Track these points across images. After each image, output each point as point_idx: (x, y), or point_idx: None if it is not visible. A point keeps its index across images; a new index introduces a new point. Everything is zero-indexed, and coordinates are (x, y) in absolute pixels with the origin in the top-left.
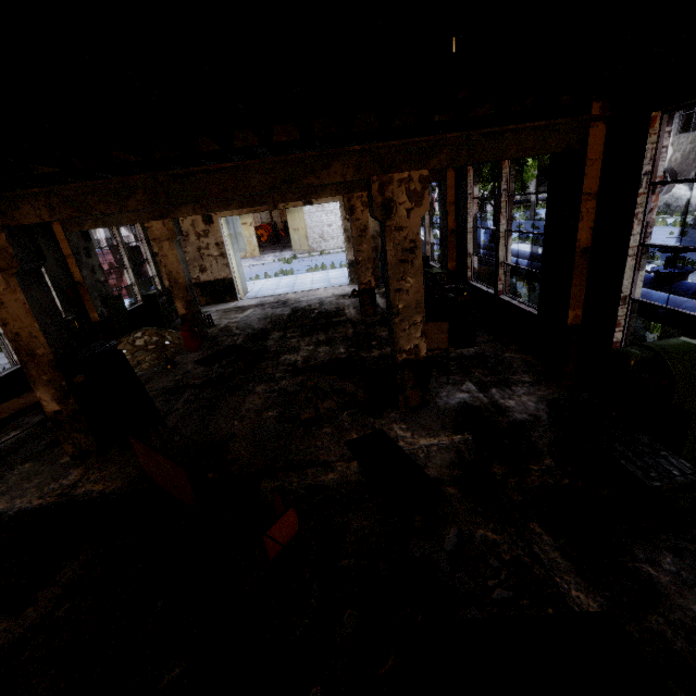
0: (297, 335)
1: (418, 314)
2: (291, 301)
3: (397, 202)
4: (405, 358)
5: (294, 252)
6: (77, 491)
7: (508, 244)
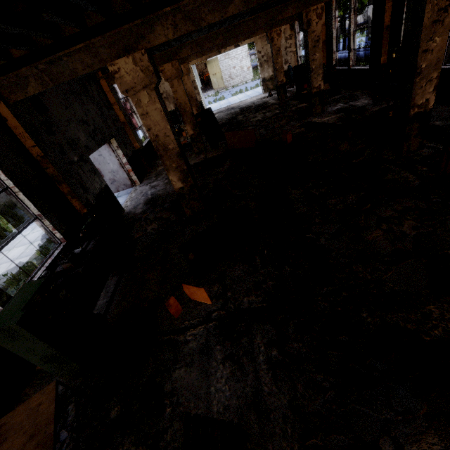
0: (251, 114)
1: (320, 70)
2: (236, 107)
3: (312, 20)
4: (315, 91)
5: (214, 91)
6: (208, 157)
7: (354, 38)
